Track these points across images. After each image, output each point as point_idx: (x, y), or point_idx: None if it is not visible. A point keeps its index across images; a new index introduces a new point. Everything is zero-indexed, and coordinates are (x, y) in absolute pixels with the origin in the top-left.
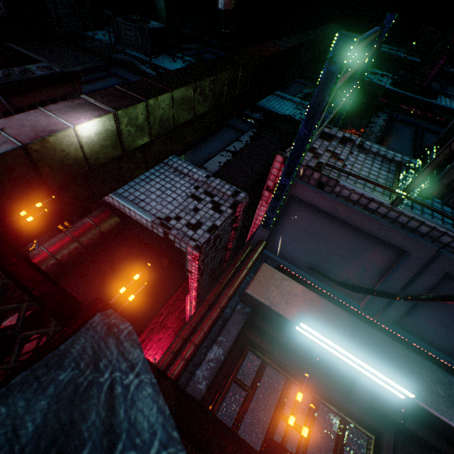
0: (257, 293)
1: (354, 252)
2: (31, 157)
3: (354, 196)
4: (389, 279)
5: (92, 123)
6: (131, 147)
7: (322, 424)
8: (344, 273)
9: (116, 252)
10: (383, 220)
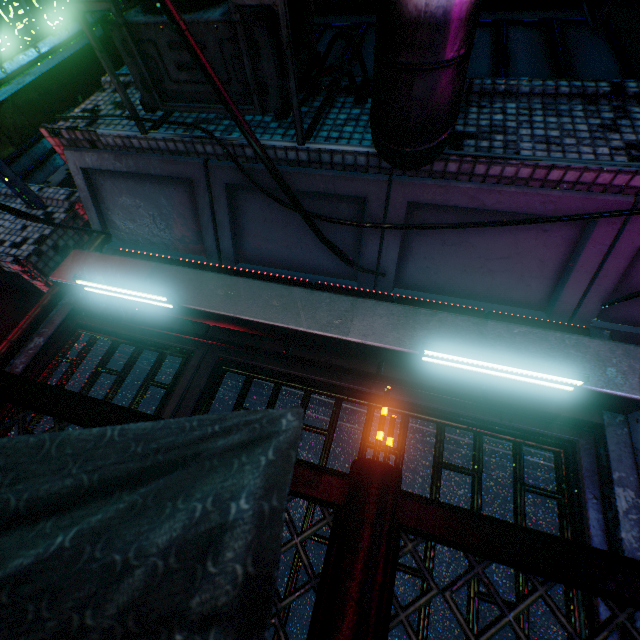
0: (60, 276)
1: (167, 204)
2: None
3: (119, 142)
4: (199, 215)
5: None
6: None
7: (149, 366)
8: (177, 231)
9: None
10: (155, 155)
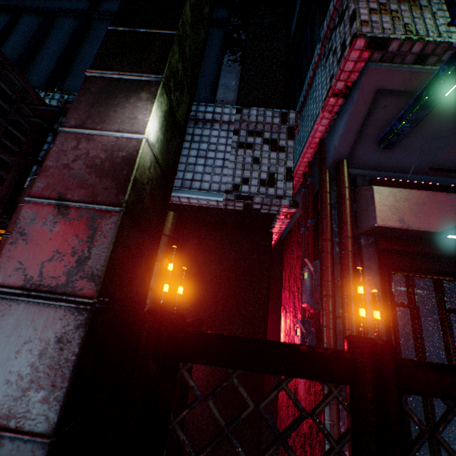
0: (388, 222)
1: None
2: (133, 217)
3: None
4: None
5: (154, 116)
6: (181, 121)
7: None
8: (444, 155)
9: (186, 246)
10: None
